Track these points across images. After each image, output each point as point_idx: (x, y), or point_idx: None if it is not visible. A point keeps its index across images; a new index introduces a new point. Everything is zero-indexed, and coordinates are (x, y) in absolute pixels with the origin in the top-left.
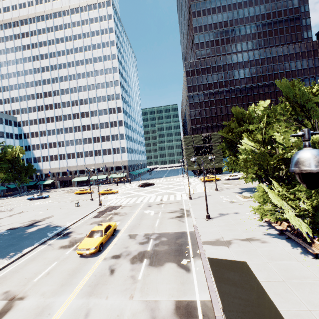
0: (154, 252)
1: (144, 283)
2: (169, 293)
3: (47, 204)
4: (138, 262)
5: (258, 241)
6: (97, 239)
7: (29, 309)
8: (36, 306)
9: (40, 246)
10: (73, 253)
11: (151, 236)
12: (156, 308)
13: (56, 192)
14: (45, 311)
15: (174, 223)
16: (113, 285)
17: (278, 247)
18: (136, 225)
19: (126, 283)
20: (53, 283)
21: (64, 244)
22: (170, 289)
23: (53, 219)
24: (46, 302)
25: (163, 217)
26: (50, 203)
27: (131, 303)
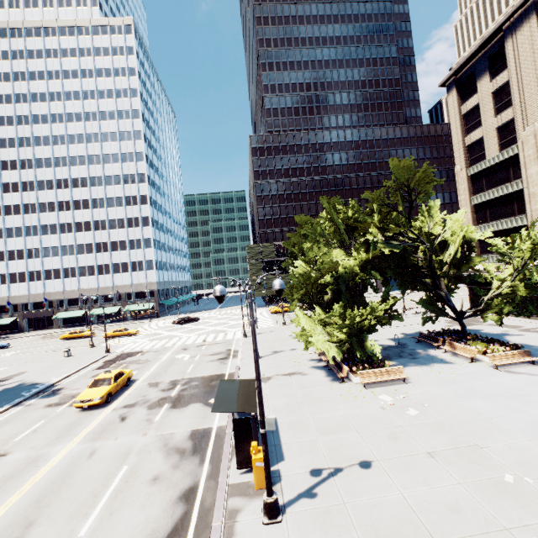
0: (179, 396)
1: (162, 422)
2: (187, 426)
3: (9, 356)
4: (157, 407)
5: (299, 374)
6: (104, 389)
7: (17, 460)
8: (26, 457)
9: (14, 408)
10: (67, 409)
11: (180, 382)
12: (171, 438)
13: (21, 339)
14: (40, 458)
15: (214, 365)
16: (125, 429)
17: (315, 378)
18: (161, 372)
19: (140, 426)
20: (44, 438)
21: (53, 402)
22: (189, 423)
23: (26, 375)
24: (38, 453)
25: (201, 360)
26: (14, 355)
27: (144, 438)
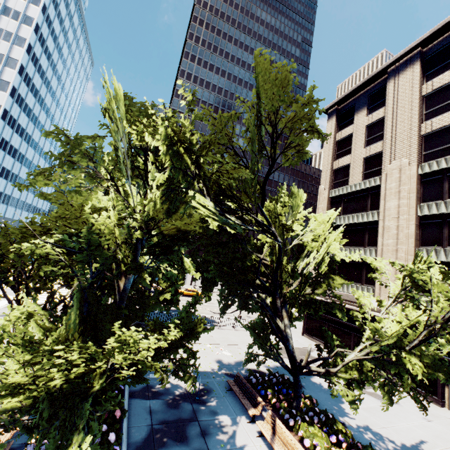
0: None
1: None
2: None
3: None
4: None
5: None
6: None
7: None
8: None
9: None
10: None
11: None
12: None
13: None
14: None
15: None
16: None
17: None
18: None
19: None
20: None
21: None
22: None
23: None
24: None
25: None
26: None
27: None
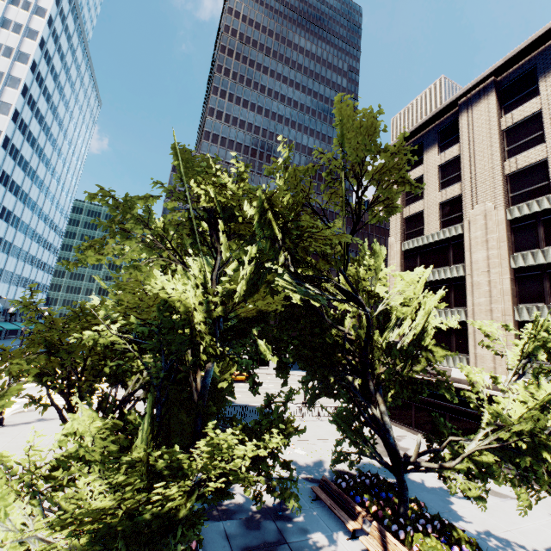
0: None
1: None
2: None
3: None
4: None
5: None
6: None
7: None
8: None
9: None
10: None
11: None
12: None
13: None
14: None
15: None
16: None
17: None
18: None
19: None
20: None
21: None
22: None
23: None
24: None
25: None
26: None
27: None
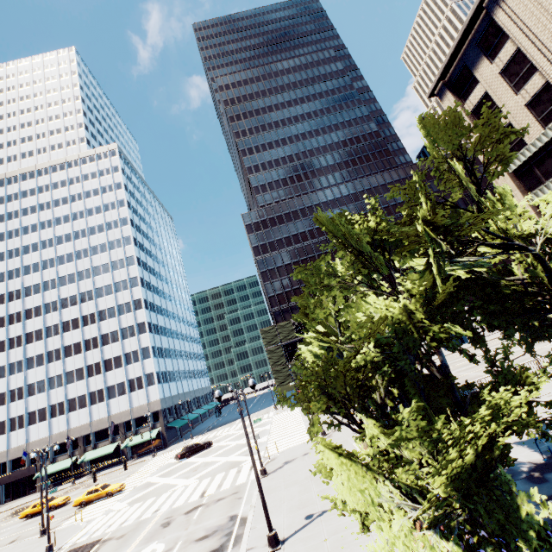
0: None
1: None
2: None
3: None
4: None
5: None
6: None
7: None
8: None
9: None
10: None
11: None
12: None
13: None
14: None
15: None
16: None
17: None
18: None
19: None
20: None
21: None
22: None
23: None
24: None
25: None
26: None
27: None
